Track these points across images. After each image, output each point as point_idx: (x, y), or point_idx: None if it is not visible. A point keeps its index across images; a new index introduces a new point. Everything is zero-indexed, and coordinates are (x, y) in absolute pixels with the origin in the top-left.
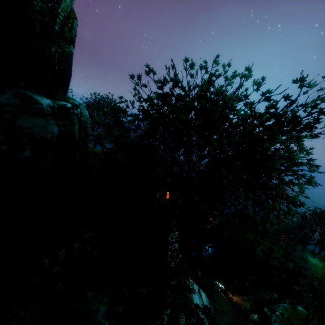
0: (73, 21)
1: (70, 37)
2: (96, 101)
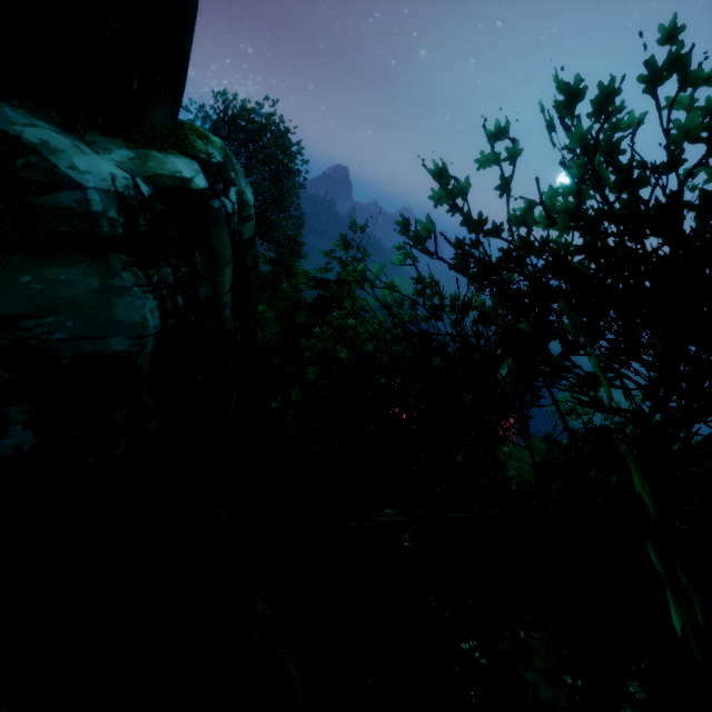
0: None
1: None
2: (228, 117)
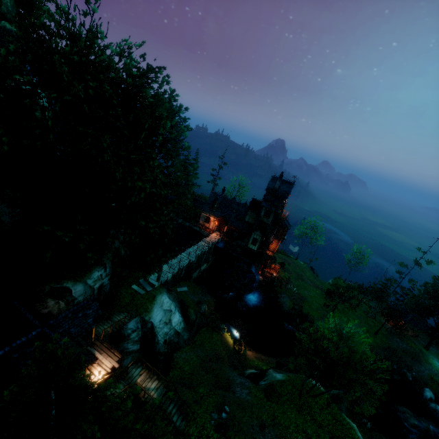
0: None
1: None
2: None
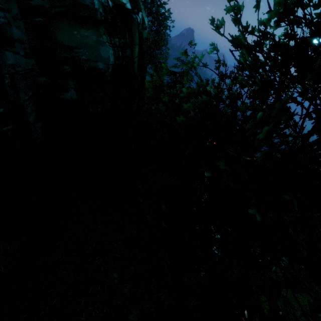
0: None
1: None
2: None
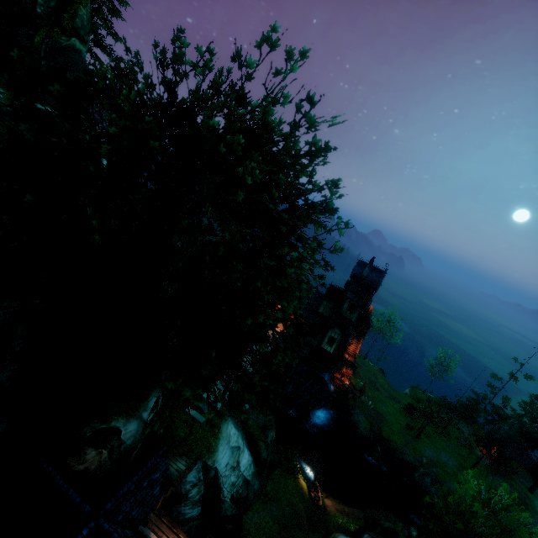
0: (79, 6)
1: (72, 27)
2: None
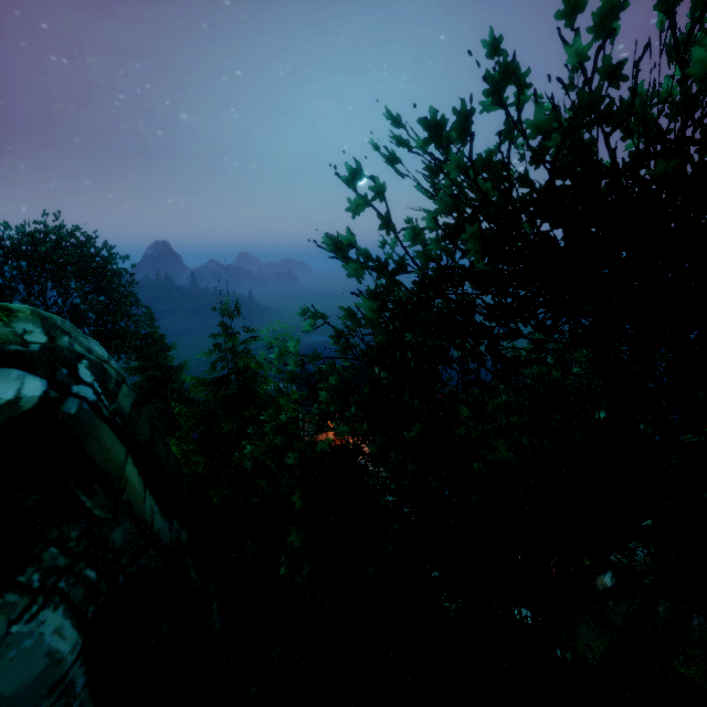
0: None
1: None
2: (7, 250)
